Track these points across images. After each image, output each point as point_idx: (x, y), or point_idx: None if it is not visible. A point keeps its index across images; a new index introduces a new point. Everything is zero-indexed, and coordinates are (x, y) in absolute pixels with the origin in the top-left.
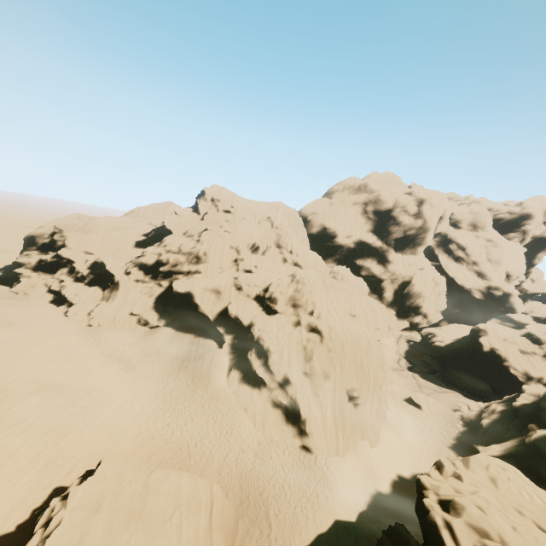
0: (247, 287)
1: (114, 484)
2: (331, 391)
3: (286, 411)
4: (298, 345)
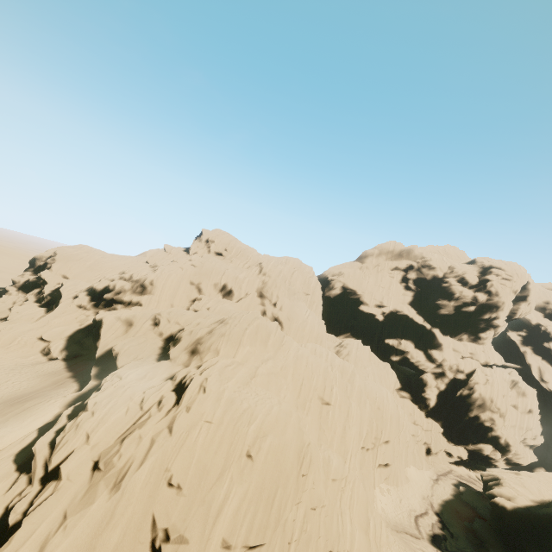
0: (166, 322)
1: None
2: (90, 520)
3: None
4: (134, 407)
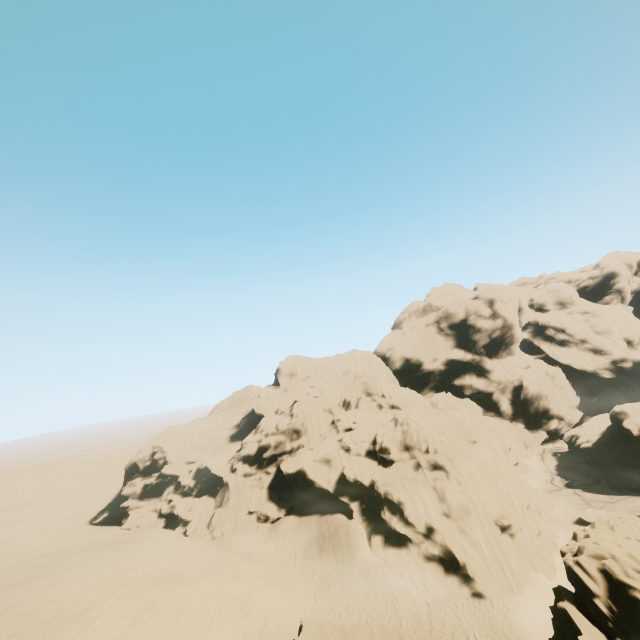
0: (355, 445)
1: (321, 635)
2: (477, 524)
3: (442, 562)
4: (426, 487)
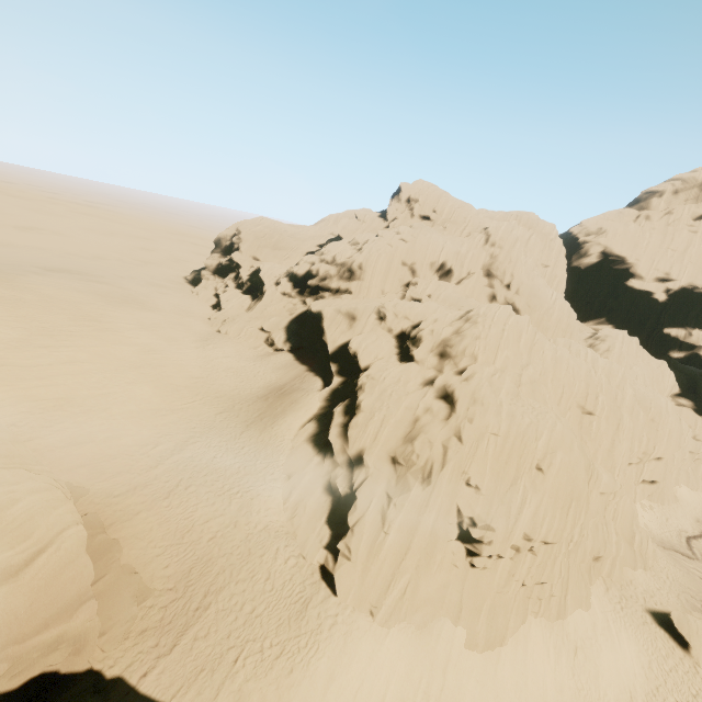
0: (393, 317)
1: None
2: (414, 503)
3: (337, 504)
4: (407, 412)
